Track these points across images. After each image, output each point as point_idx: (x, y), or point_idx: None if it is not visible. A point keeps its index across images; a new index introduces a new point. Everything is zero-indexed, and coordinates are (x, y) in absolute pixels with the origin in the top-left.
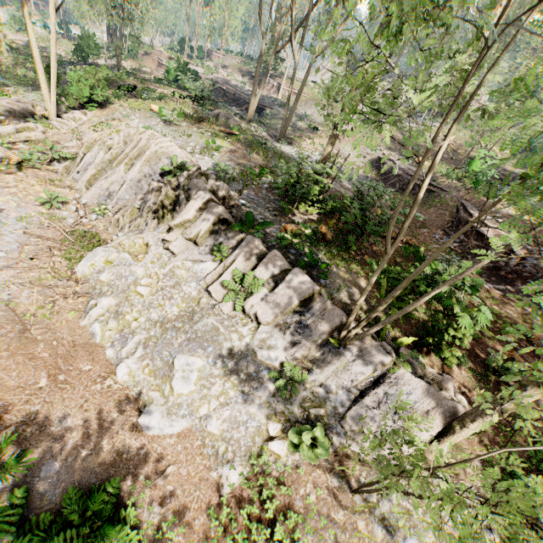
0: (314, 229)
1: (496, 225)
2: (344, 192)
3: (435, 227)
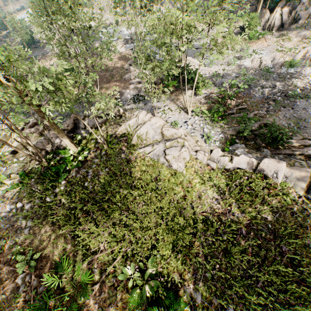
0: None
1: None
2: None
3: None
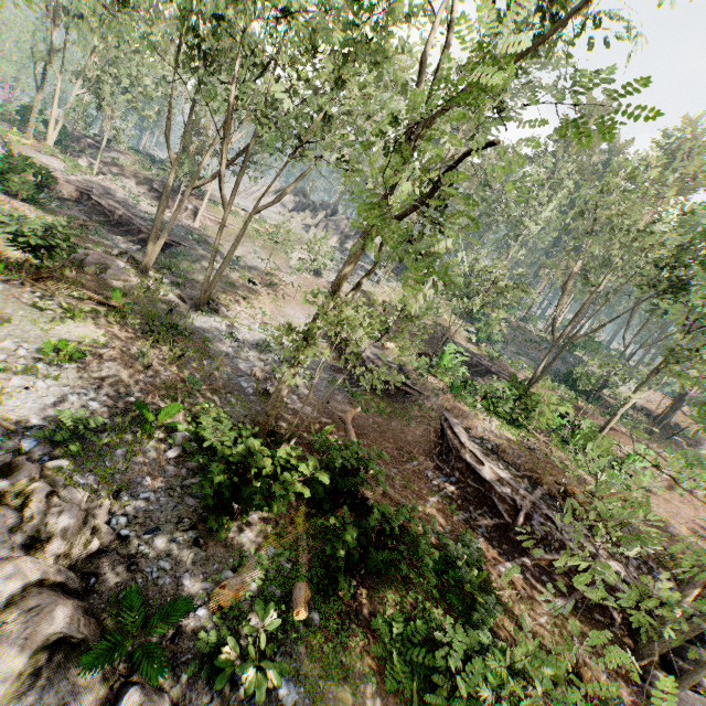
0: (274, 556)
1: (490, 457)
2: (306, 410)
3: (424, 457)
